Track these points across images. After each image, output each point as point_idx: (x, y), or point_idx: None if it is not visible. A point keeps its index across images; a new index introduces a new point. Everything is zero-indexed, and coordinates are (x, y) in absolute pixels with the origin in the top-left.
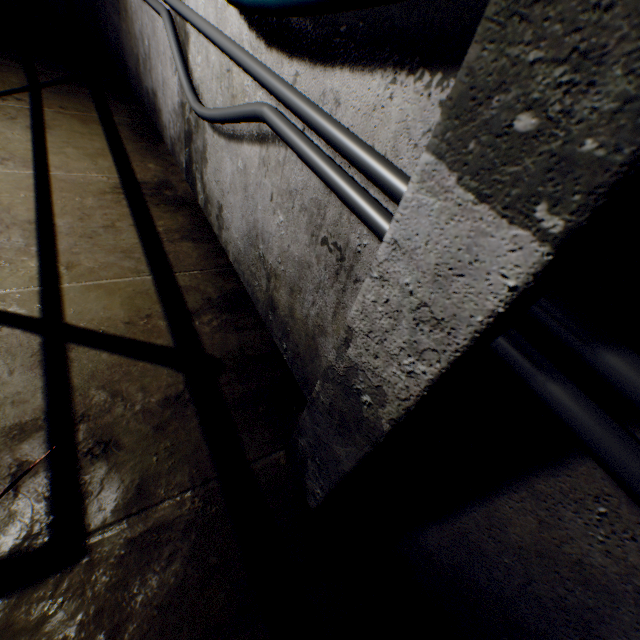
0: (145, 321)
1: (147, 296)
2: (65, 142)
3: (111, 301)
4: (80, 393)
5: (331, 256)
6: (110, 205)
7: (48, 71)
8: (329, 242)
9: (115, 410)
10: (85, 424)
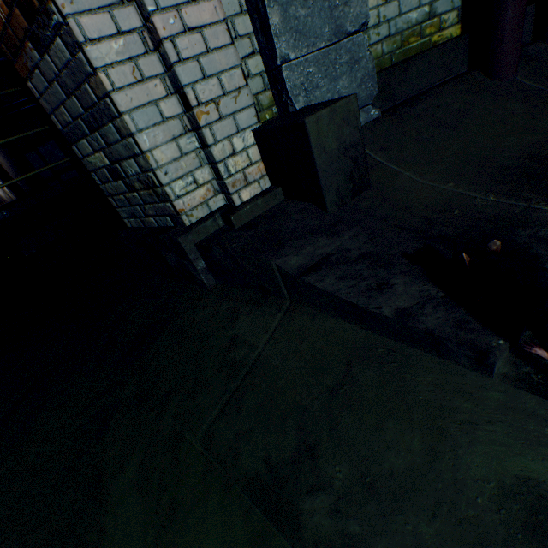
0: None
1: None
2: None
3: None
4: None
5: None
6: None
7: None
8: None
9: None
10: None
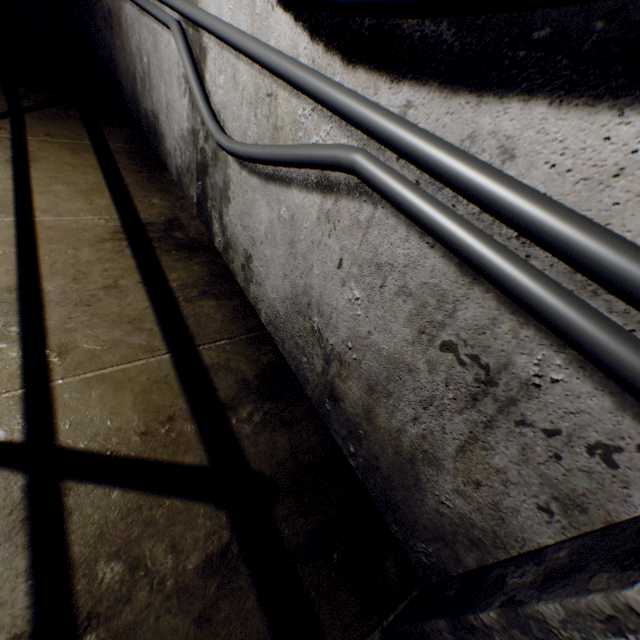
0: (167, 427)
1: (166, 386)
2: (53, 177)
3: (120, 400)
4: (83, 572)
5: (462, 371)
6: (110, 256)
7: (32, 93)
8: (460, 351)
9: (136, 596)
10: (93, 634)
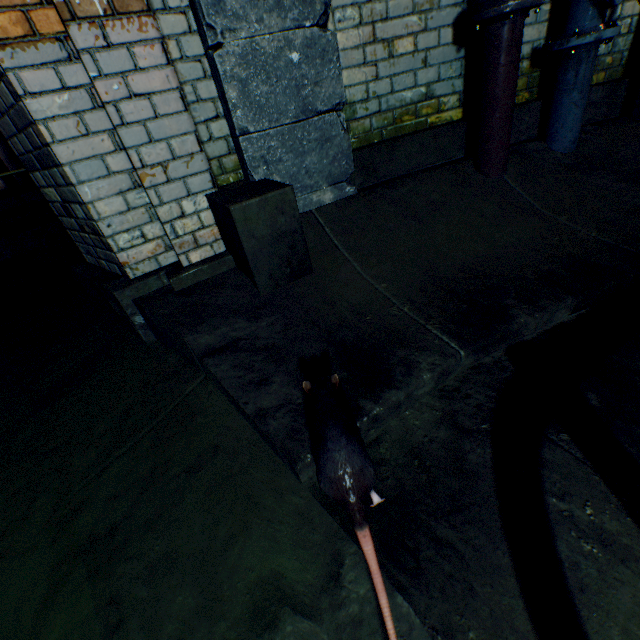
0: None
1: None
2: None
3: None
4: None
5: None
6: None
7: None
8: None
9: None
10: None
